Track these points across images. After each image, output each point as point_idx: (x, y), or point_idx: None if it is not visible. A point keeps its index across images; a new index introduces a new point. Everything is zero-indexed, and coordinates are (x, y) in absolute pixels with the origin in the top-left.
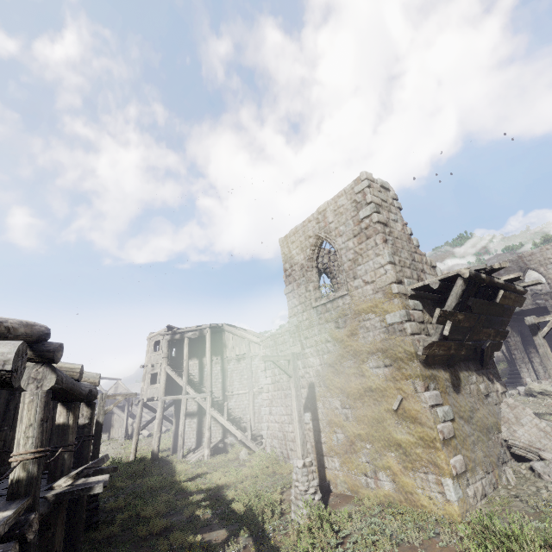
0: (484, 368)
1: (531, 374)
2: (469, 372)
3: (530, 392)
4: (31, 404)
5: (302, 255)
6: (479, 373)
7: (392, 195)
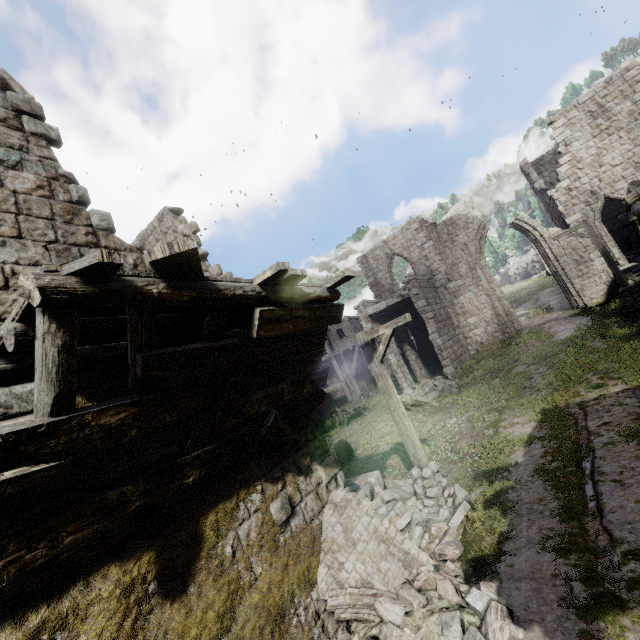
0: (290, 454)
1: (408, 378)
2: (242, 492)
3: (404, 405)
4: None
5: None
6: (276, 473)
7: (9, 100)
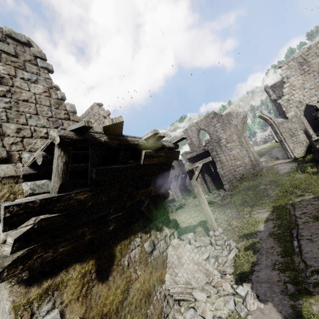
0: (153, 221)
1: (206, 190)
2: (132, 236)
3: None
4: None
5: None
6: (147, 229)
7: (32, 51)
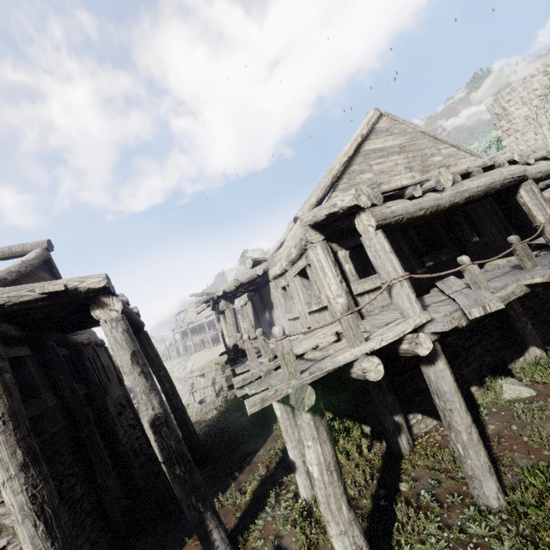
0: None
1: None
2: None
3: None
4: None
5: (525, 108)
6: None
7: None
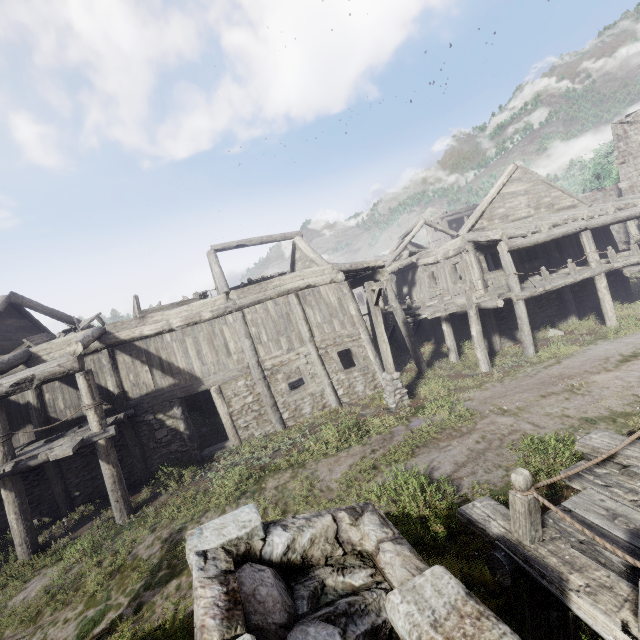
0: None
1: None
2: None
3: None
4: (632, 222)
5: None
6: None
7: None
